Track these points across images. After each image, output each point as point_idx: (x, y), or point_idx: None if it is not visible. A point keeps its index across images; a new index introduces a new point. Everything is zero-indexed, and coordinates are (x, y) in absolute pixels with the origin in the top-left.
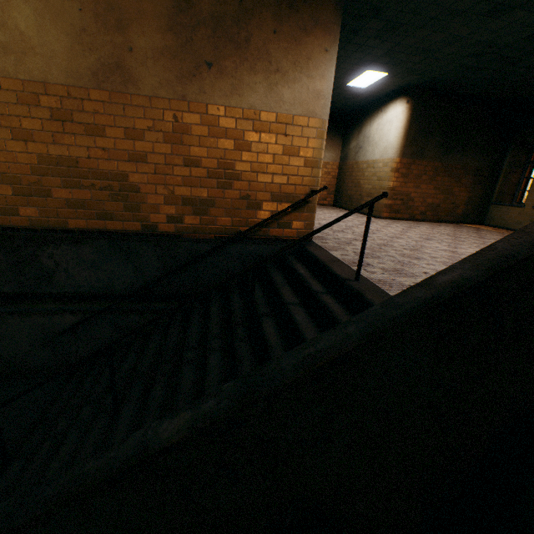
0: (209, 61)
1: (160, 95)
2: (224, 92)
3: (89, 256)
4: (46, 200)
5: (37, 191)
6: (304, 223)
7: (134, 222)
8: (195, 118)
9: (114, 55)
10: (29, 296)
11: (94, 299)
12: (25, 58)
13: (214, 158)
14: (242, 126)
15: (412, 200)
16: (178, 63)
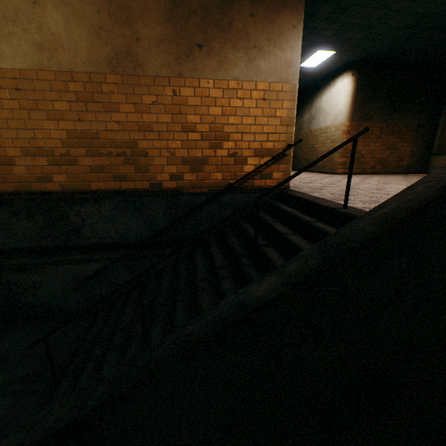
0: (200, 43)
1: (161, 74)
2: (213, 68)
3: (109, 212)
4: (73, 168)
5: (67, 160)
6: (282, 173)
7: (143, 181)
8: (190, 91)
9: (125, 45)
10: (61, 248)
11: (113, 248)
12: (56, 54)
13: (206, 123)
14: (228, 95)
15: (363, 157)
16: (175, 47)
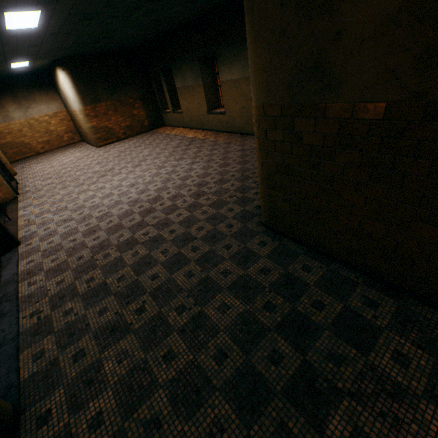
0: None
1: None
2: None
3: None
4: None
5: None
6: (2, 193)
7: None
8: None
9: None
10: None
11: None
12: None
13: None
14: None
15: (112, 129)
16: None
